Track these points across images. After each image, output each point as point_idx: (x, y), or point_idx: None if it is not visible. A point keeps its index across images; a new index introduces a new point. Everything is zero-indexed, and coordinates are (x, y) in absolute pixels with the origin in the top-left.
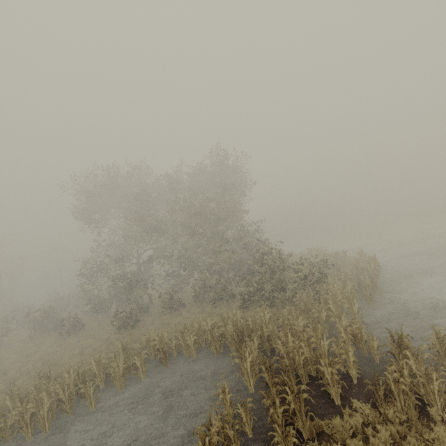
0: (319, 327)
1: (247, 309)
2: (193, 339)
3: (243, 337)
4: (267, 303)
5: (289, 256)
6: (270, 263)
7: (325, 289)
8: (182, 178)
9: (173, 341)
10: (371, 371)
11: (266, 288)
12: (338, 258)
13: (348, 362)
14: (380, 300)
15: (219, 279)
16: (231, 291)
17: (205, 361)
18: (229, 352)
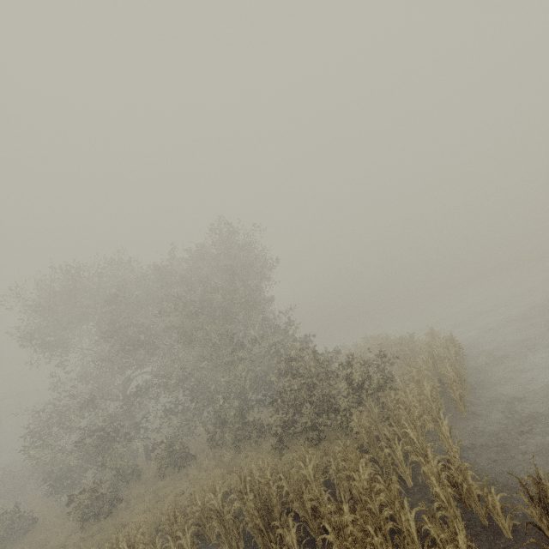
0: (394, 479)
1: (286, 450)
2: (189, 533)
3: (272, 517)
4: (314, 435)
5: (338, 354)
6: (308, 371)
7: (394, 399)
8: (179, 268)
9: (158, 541)
10: None
11: (307, 412)
12: (404, 346)
13: None
14: (477, 403)
15: (240, 405)
16: (261, 422)
17: None
18: (254, 548)
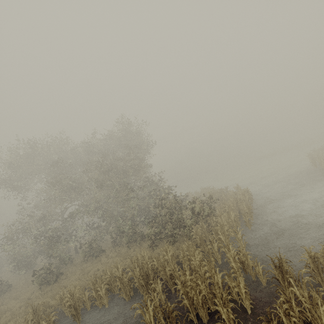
0: (212, 259)
1: (156, 247)
2: (104, 288)
3: (149, 279)
4: (171, 239)
5: (186, 197)
6: (170, 205)
7: (215, 221)
8: (96, 144)
9: (86, 293)
10: (261, 297)
11: (168, 227)
12: (222, 193)
13: (240, 293)
14: (256, 223)
15: (131, 224)
16: (142, 232)
17: (117, 309)
18: (139, 295)
